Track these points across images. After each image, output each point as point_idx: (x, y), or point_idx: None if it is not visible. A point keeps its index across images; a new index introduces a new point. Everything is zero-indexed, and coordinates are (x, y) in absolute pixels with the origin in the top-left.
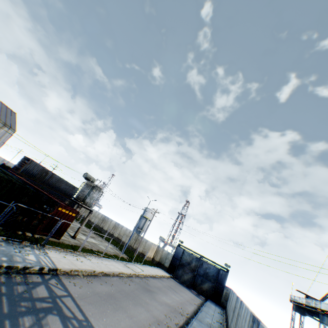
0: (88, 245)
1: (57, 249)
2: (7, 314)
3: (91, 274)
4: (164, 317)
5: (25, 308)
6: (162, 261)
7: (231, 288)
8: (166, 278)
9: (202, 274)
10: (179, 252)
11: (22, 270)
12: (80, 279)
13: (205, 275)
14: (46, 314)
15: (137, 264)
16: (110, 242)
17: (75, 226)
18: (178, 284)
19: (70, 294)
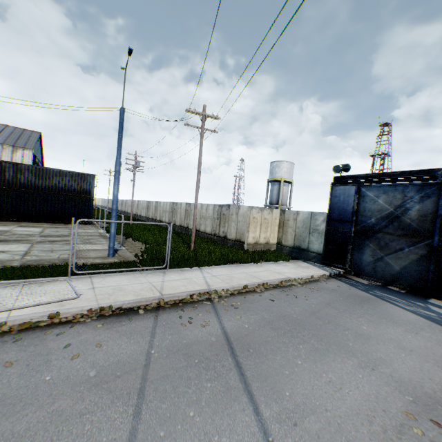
0: None
1: None
2: None
3: None
4: None
5: None
6: (301, 243)
7: None
8: (287, 287)
9: None
10: (342, 202)
11: None
12: None
13: None
14: None
15: (123, 273)
16: None
17: (34, 234)
18: (350, 300)
19: None
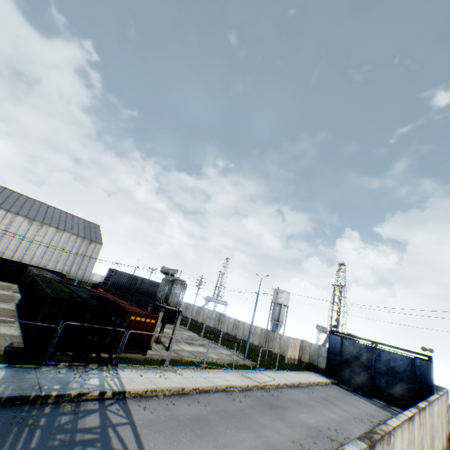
0: (189, 356)
1: (135, 367)
2: (32, 449)
3: (179, 392)
4: (289, 445)
5: (59, 441)
6: (313, 361)
7: (444, 388)
8: (321, 385)
9: (384, 371)
10: (335, 343)
11: (76, 397)
12: (156, 401)
13: (391, 373)
14: (84, 447)
15: (266, 371)
16: (209, 347)
17: (179, 335)
18: (345, 393)
19: (132, 421)
